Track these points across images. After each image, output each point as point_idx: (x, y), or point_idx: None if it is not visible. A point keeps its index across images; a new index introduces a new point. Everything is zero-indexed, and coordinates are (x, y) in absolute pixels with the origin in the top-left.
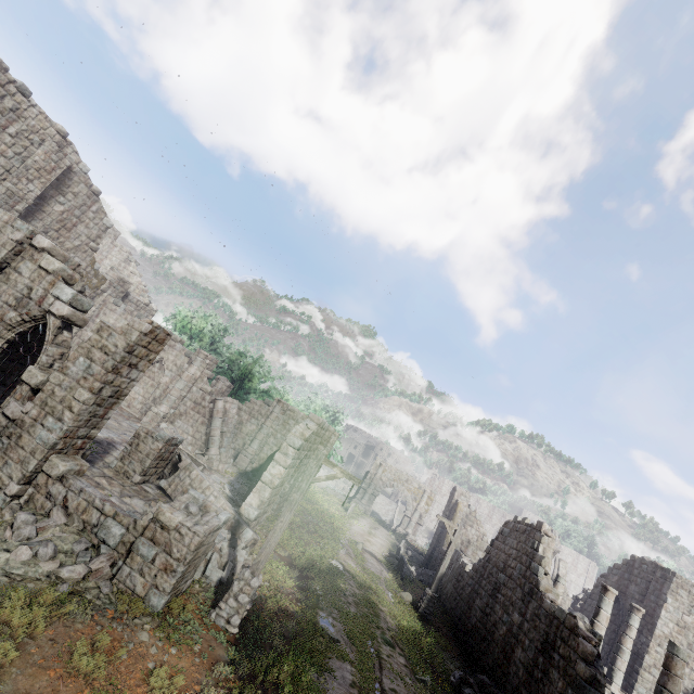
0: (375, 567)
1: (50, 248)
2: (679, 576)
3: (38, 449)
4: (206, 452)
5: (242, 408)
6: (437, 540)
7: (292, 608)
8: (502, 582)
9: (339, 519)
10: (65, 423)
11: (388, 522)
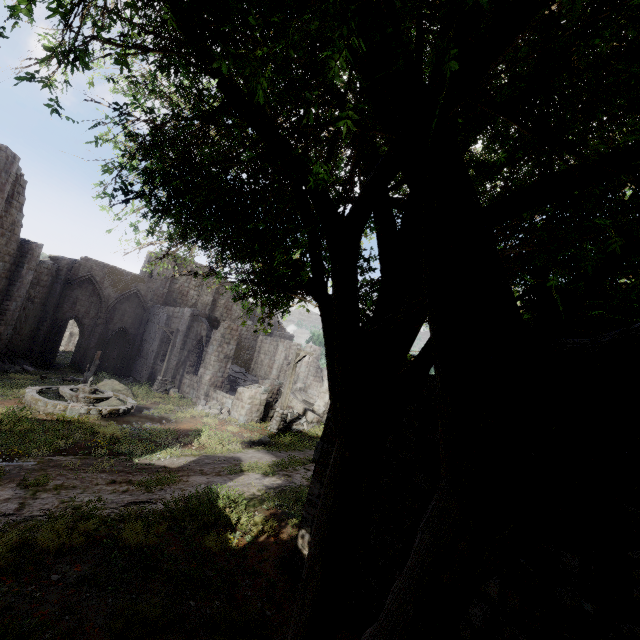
0: None
1: (200, 314)
2: None
3: (206, 382)
4: None
5: None
6: None
7: None
8: None
9: None
10: (211, 370)
11: None
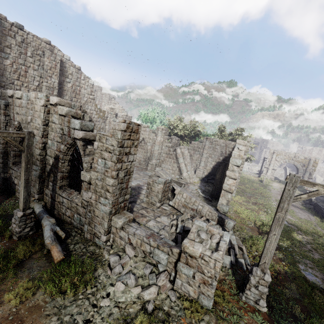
0: (303, 215)
1: (59, 102)
2: None
3: (104, 216)
4: (181, 176)
5: (188, 148)
6: None
7: (281, 269)
8: None
9: (264, 190)
10: (109, 199)
11: (284, 180)
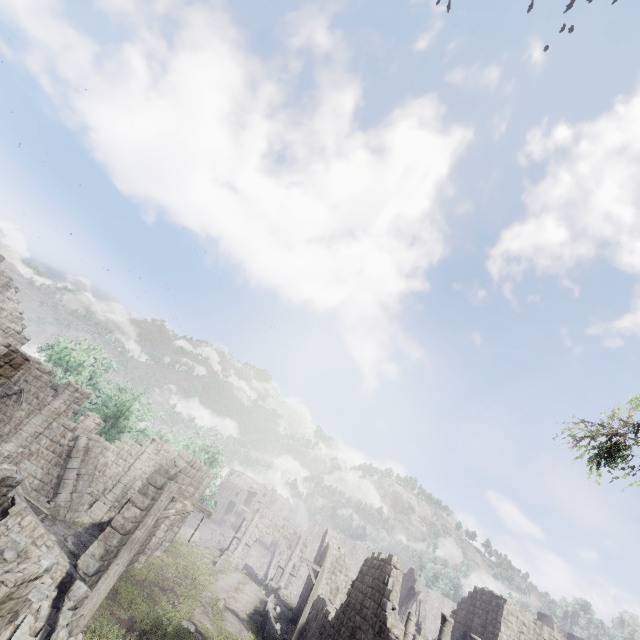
0: (235, 627)
1: None
2: (509, 602)
3: None
4: (53, 498)
5: (110, 447)
6: (307, 590)
7: None
8: (358, 626)
9: (204, 574)
10: None
11: (262, 576)
